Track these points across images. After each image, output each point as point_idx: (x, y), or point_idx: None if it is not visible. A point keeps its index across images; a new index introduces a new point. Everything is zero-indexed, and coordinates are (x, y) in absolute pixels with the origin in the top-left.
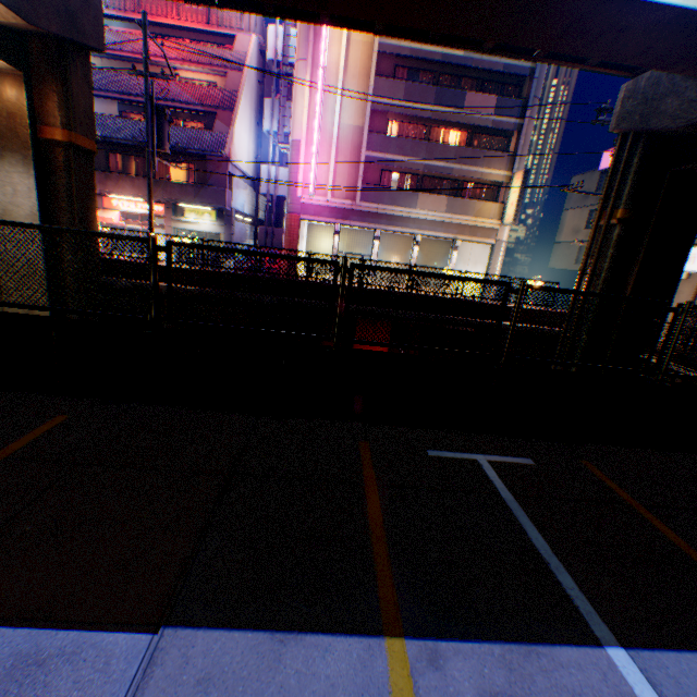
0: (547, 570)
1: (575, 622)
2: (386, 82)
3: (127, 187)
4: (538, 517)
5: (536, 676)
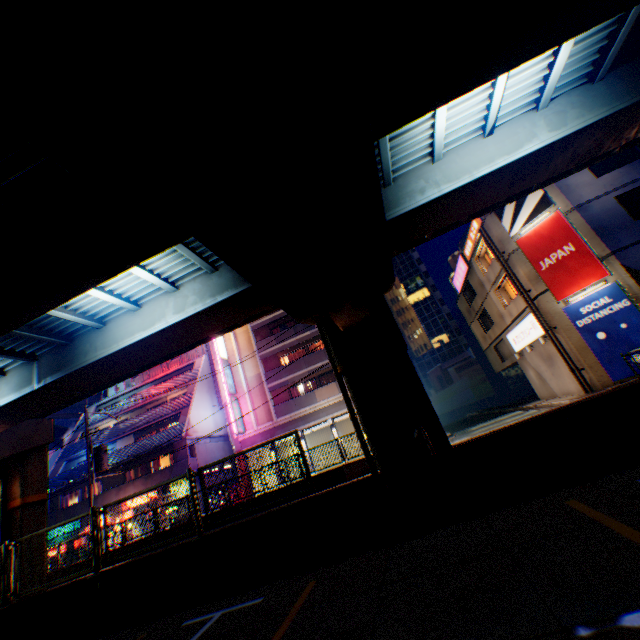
0: None
1: None
2: (263, 341)
3: (132, 488)
4: None
5: None
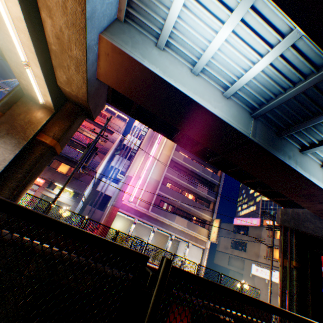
0: None
1: None
2: (171, 169)
3: None
4: None
5: None
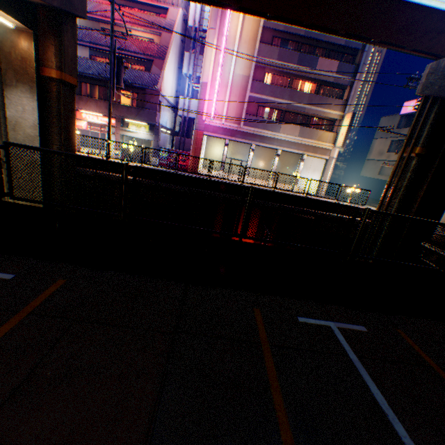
0: (387, 420)
1: None
2: (266, 47)
3: (93, 106)
4: (375, 376)
5: None
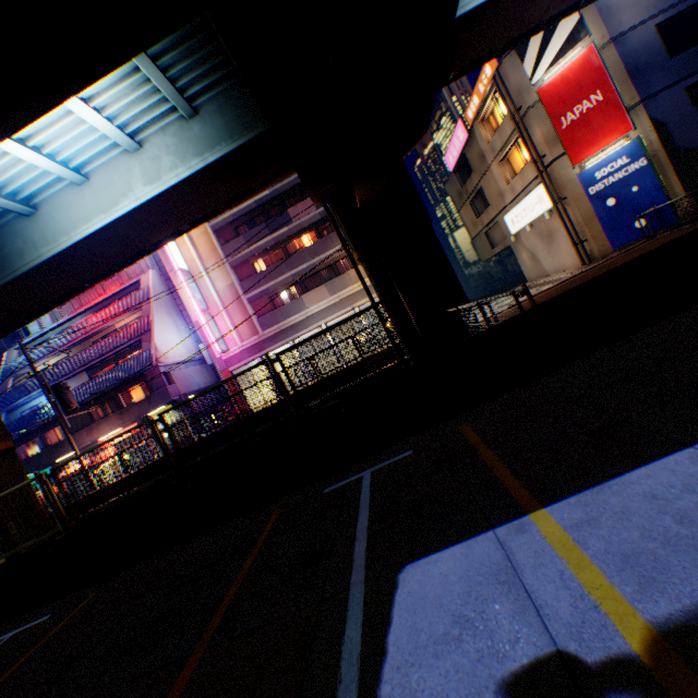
0: None
1: None
2: (230, 245)
3: (106, 427)
4: None
5: None
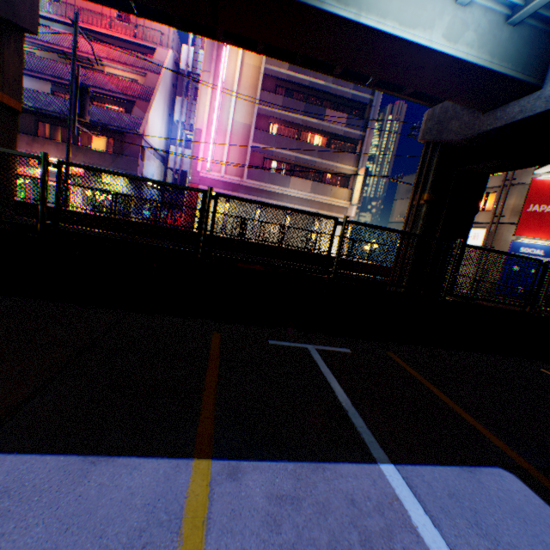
0: (345, 415)
1: (359, 448)
2: (269, 95)
3: (52, 150)
4: (346, 383)
5: (319, 483)
